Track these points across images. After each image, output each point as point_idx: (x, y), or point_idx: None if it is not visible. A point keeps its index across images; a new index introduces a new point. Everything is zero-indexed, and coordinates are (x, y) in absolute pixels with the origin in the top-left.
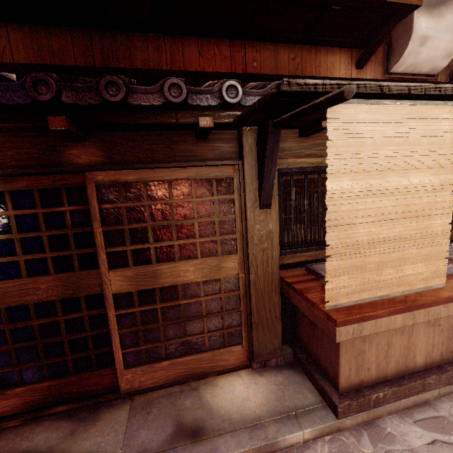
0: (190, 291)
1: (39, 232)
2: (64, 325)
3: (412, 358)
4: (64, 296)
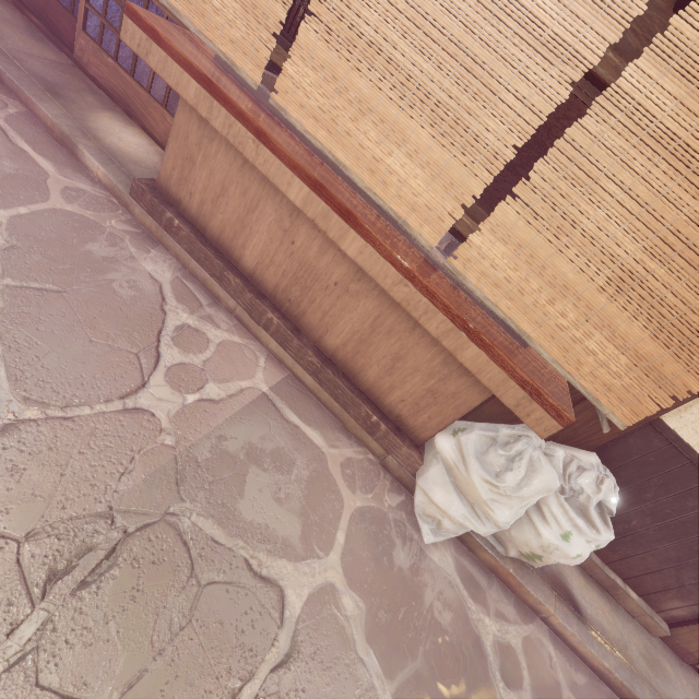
0: None
1: None
2: None
3: (241, 245)
4: None
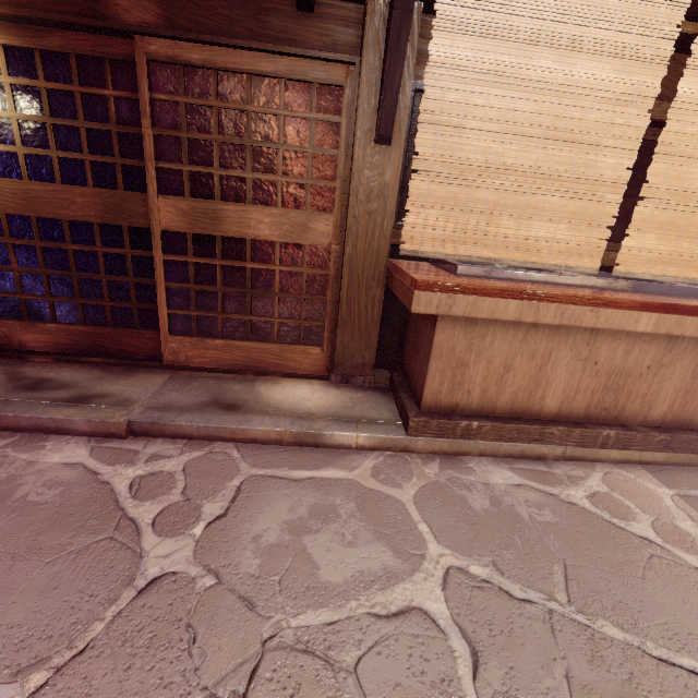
0: (262, 255)
1: (76, 121)
2: (103, 261)
3: (539, 398)
4: (103, 221)
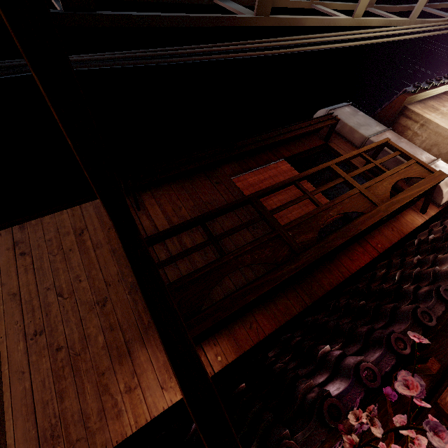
0: None
1: None
2: None
3: None
4: None
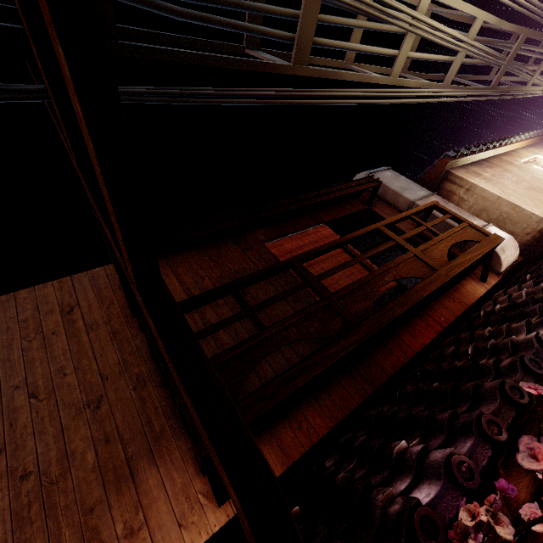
0: None
1: None
2: None
3: None
4: None
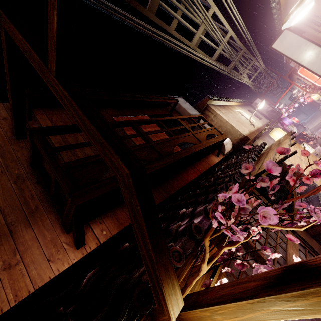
0: None
1: None
2: None
3: None
4: None
